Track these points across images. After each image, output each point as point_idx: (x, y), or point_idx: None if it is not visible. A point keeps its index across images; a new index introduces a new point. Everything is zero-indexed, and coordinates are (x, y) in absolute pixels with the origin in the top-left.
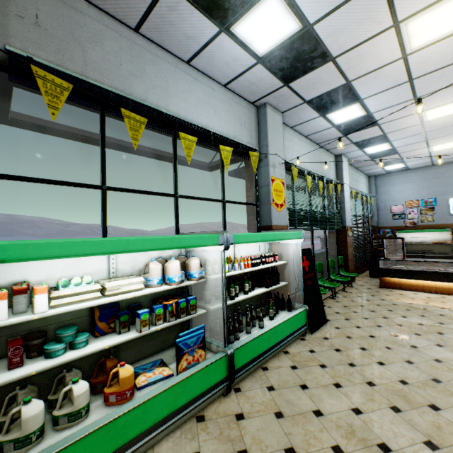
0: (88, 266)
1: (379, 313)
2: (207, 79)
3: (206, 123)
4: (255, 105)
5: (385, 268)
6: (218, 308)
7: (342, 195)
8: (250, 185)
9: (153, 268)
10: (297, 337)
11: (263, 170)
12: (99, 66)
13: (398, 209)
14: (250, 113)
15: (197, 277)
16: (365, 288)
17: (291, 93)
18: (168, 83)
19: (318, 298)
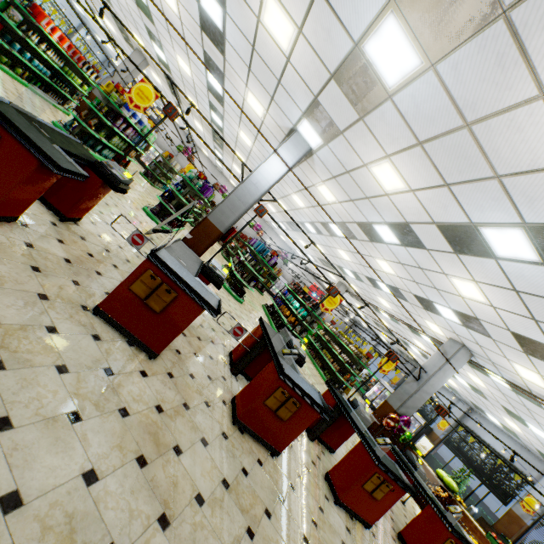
0: None
1: None
2: None
3: None
4: None
5: None
6: None
7: (72, 37)
8: None
9: None
10: None
11: None
12: None
13: None
14: None
15: None
16: None
17: None
18: None
19: None
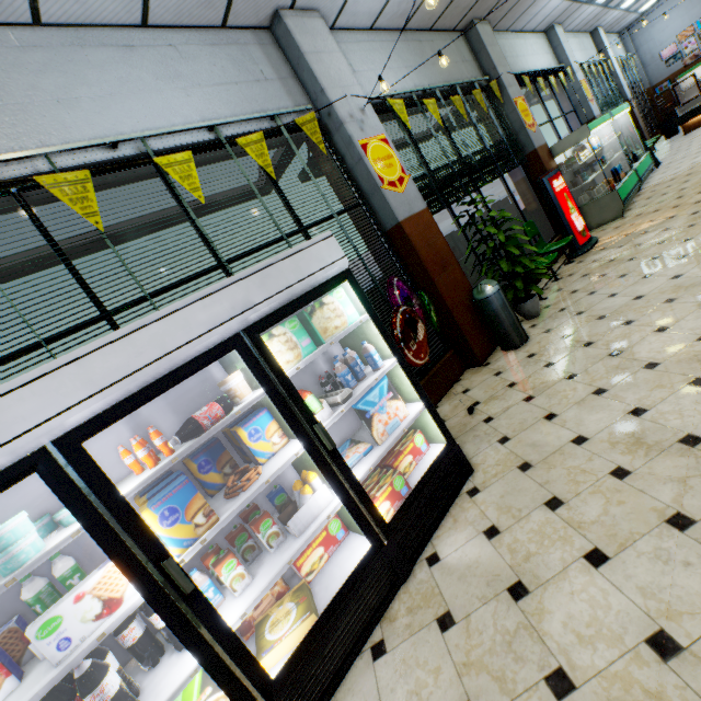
0: (561, 158)
1: (697, 139)
2: (525, 35)
3: (539, 66)
4: (544, 32)
5: (684, 114)
6: (598, 176)
7: (613, 70)
8: (561, 99)
9: (587, 146)
10: (649, 174)
11: (570, 80)
12: (511, 64)
13: (670, 51)
14: (544, 41)
15: (600, 146)
16: (670, 144)
17: (575, 5)
18: (522, 53)
19: (648, 150)
